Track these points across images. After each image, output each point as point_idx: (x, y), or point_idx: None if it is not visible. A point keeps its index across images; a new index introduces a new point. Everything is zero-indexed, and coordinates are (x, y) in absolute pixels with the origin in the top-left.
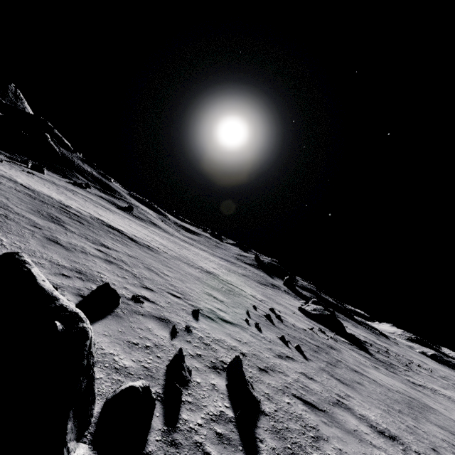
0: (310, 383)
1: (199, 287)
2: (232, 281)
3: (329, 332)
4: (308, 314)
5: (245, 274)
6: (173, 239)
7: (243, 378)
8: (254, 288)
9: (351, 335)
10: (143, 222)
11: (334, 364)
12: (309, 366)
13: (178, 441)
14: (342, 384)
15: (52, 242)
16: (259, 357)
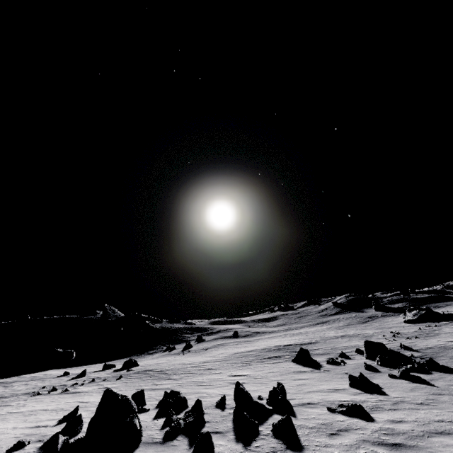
0: (426, 342)
1: (358, 342)
2: (354, 332)
3: (433, 324)
4: (412, 322)
5: (345, 323)
6: (283, 334)
7: (405, 345)
8: (367, 329)
9: (452, 315)
10: (255, 336)
11: (436, 335)
12: (424, 340)
13: (404, 354)
14: (439, 338)
15: (320, 353)
16: (405, 345)
